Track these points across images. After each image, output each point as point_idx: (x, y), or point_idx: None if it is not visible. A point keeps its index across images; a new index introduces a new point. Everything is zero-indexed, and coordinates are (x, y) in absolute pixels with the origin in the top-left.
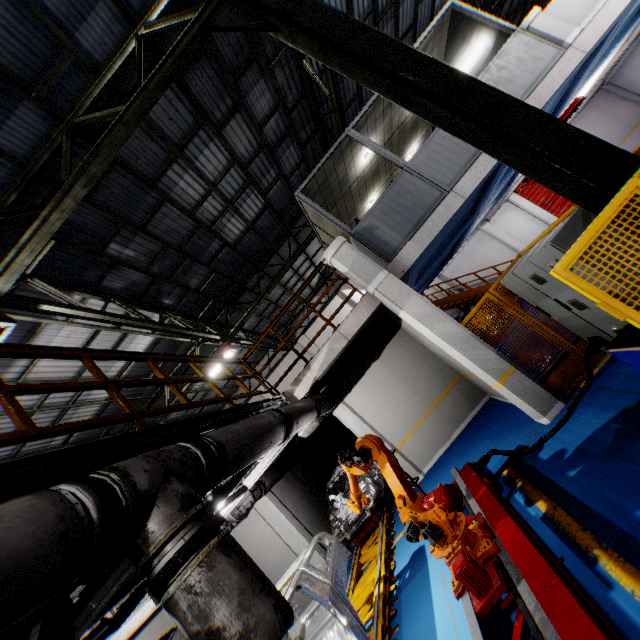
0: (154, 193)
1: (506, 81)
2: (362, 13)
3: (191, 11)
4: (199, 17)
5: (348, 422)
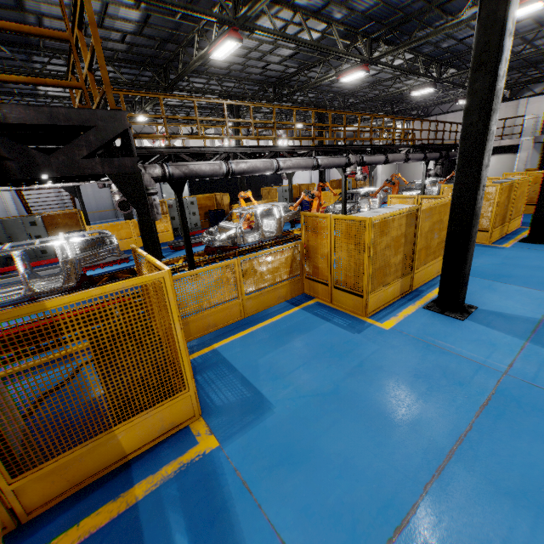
0: None
1: None
2: None
3: None
4: None
5: None
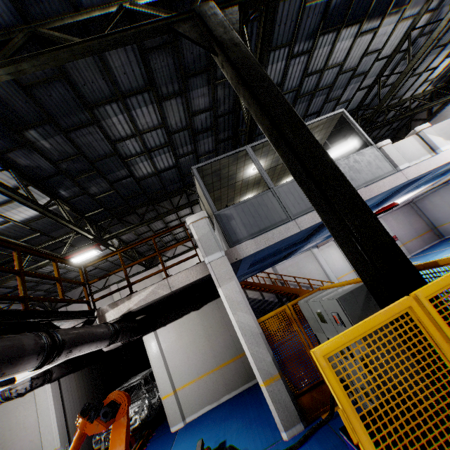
0: (88, 114)
1: (356, 170)
2: (290, 87)
3: (167, 12)
4: (169, 18)
5: (150, 350)
